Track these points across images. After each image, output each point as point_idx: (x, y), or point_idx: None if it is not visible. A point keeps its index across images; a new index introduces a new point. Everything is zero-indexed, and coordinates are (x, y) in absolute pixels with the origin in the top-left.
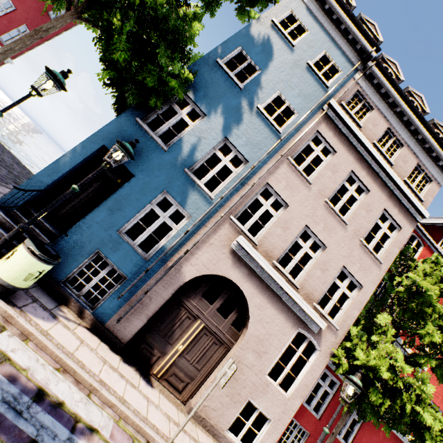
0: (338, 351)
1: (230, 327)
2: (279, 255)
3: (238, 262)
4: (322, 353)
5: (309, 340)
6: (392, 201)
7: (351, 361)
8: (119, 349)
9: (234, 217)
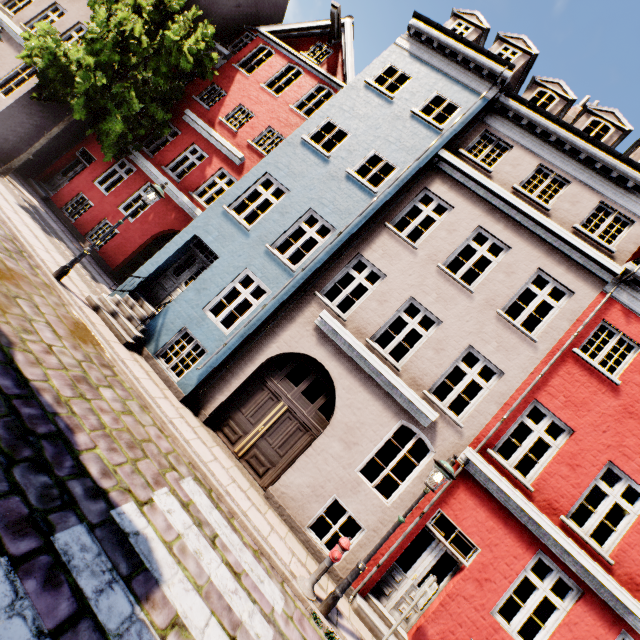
0: None
1: None
2: (28, 21)
3: None
4: None
5: (34, 68)
6: None
7: None
8: None
9: (6, 7)
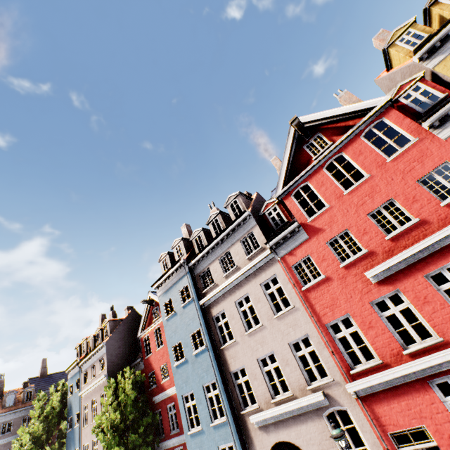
0: None
1: None
2: None
3: None
4: None
5: None
6: (101, 387)
7: None
8: None
9: None
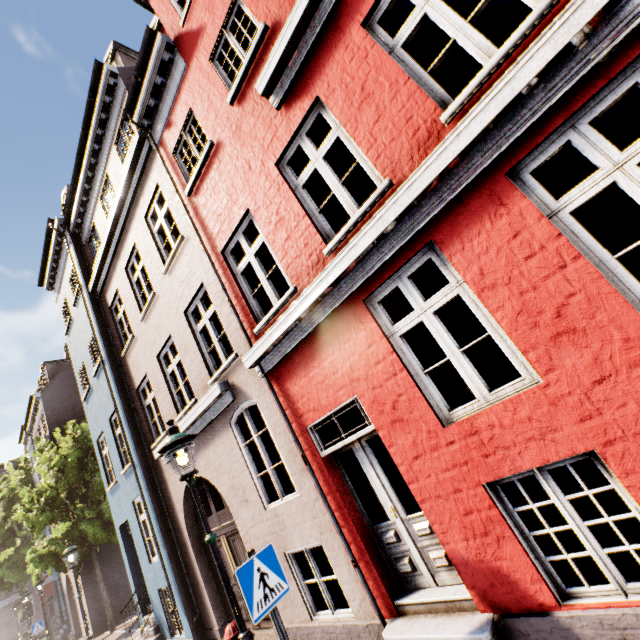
0: None
1: None
2: None
3: None
4: None
5: None
6: None
7: None
8: (76, 637)
9: None
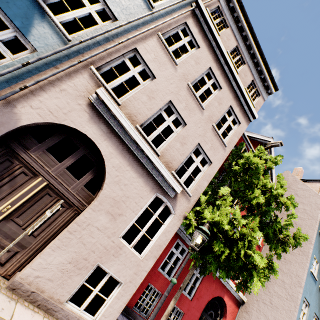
0: (189, 215)
1: (82, 188)
2: (143, 121)
3: (97, 118)
4: (176, 216)
5: (165, 204)
6: (236, 101)
7: (199, 222)
8: None
9: (97, 71)
